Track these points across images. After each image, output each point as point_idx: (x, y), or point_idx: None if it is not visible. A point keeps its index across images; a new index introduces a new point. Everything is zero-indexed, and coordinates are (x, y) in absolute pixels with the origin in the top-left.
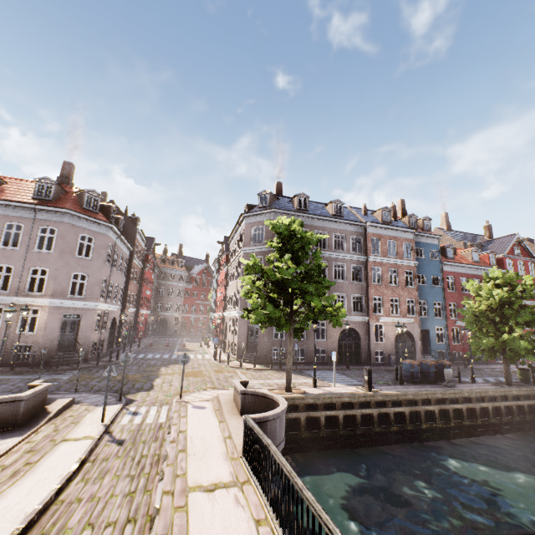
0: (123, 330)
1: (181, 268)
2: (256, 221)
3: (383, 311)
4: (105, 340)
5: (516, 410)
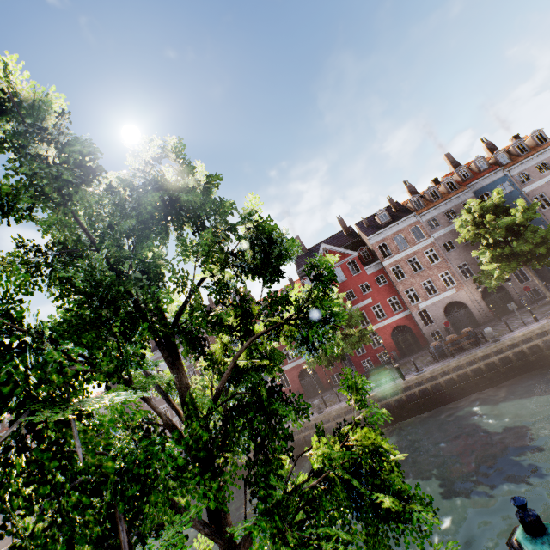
0: None
1: None
2: None
3: None
4: None
5: None
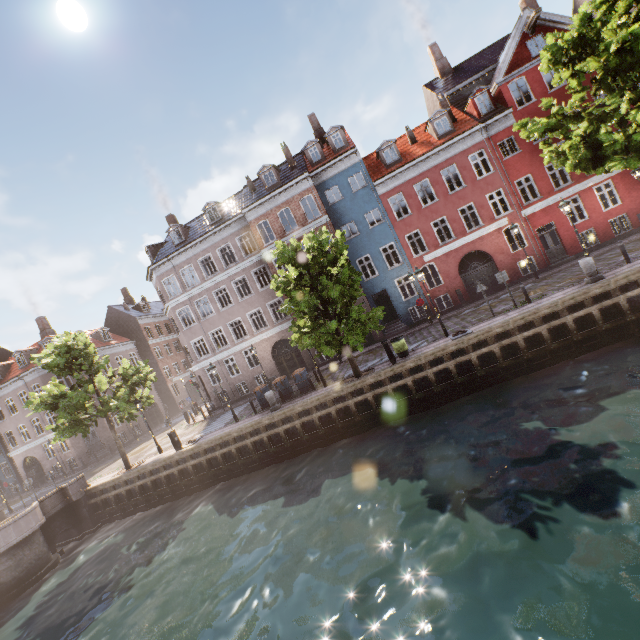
0: (177, 398)
1: None
2: (155, 283)
3: None
4: (142, 422)
5: (348, 411)
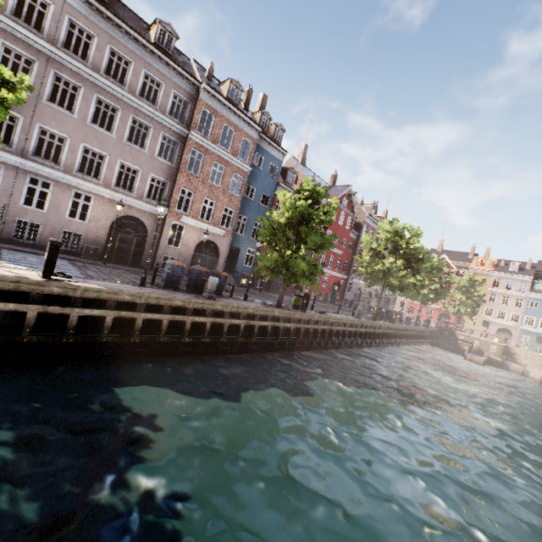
0: None
1: None
2: None
3: (190, 210)
4: None
5: (272, 331)
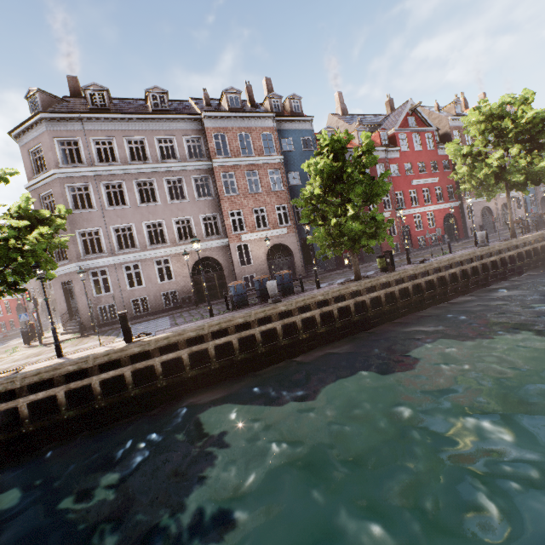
0: None
1: None
2: (30, 140)
3: (246, 227)
4: None
5: (359, 307)
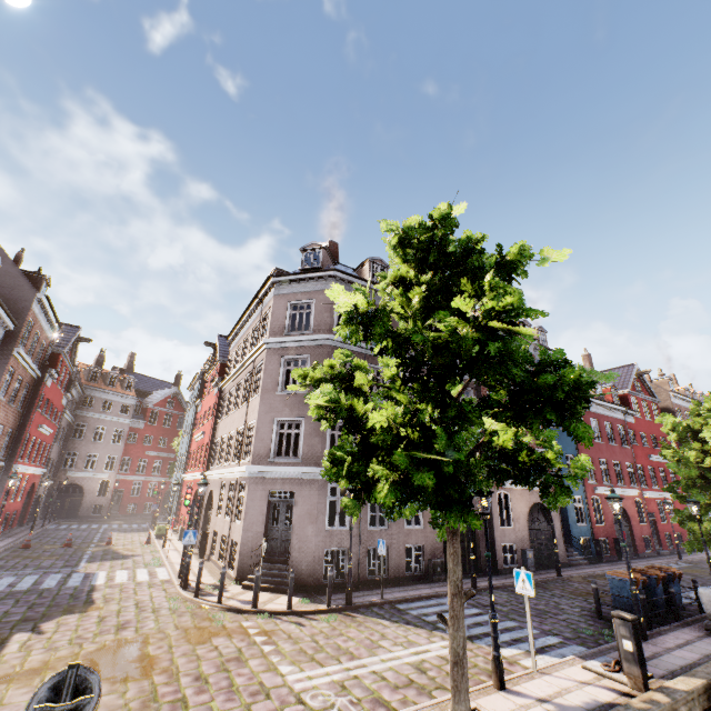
0: None
1: (128, 392)
2: (297, 292)
3: None
4: None
5: None
